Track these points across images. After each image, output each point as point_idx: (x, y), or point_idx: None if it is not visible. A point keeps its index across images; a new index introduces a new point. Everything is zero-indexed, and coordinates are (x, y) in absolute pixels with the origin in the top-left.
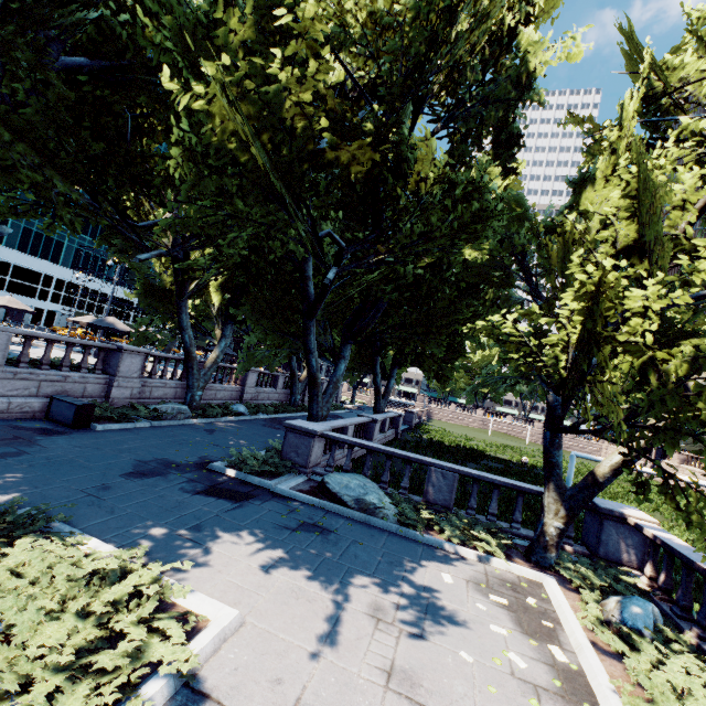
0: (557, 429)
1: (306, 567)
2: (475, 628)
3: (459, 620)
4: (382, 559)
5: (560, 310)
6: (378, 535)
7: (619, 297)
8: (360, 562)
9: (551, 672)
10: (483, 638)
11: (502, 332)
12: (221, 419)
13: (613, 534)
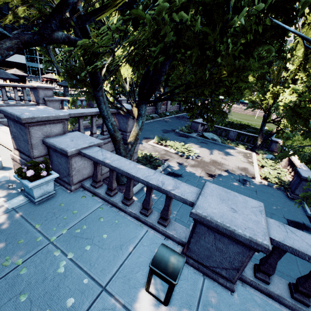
0: (265, 122)
1: (205, 148)
2: (236, 156)
3: (233, 155)
4: (218, 148)
5: (269, 95)
6: (217, 144)
7: (283, 93)
8: (214, 148)
9: (247, 161)
10: (237, 157)
11: (254, 100)
12: (165, 118)
13: (274, 146)
